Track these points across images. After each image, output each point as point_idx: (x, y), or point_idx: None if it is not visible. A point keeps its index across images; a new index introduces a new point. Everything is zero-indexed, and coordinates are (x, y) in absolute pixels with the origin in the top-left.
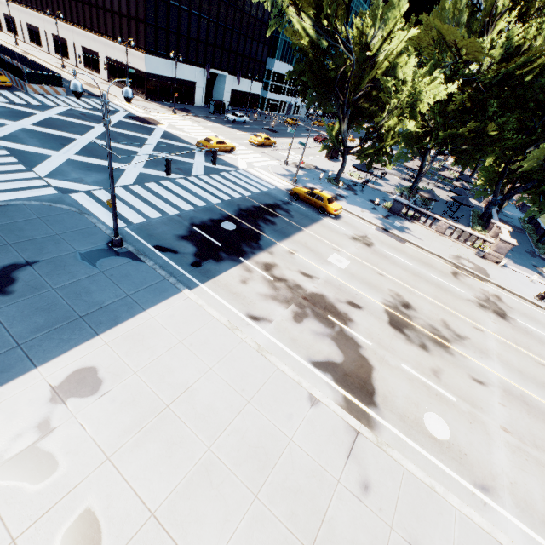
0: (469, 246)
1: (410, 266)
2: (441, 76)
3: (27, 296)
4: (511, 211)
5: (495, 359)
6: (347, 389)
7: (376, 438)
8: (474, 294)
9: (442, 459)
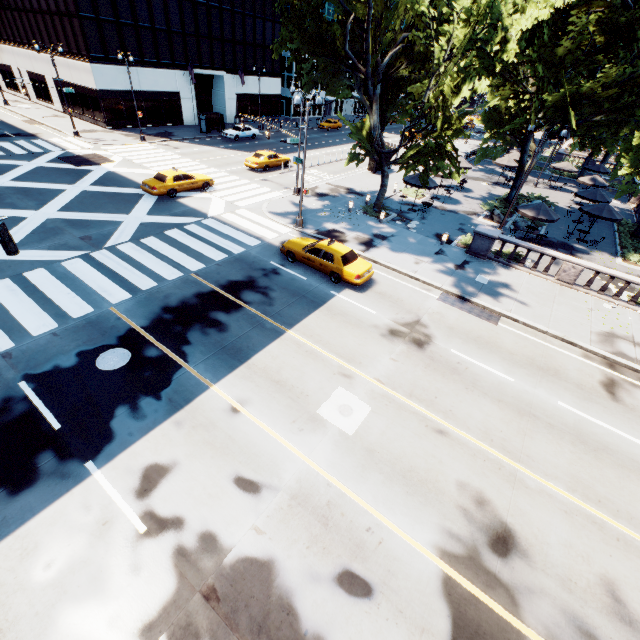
0: (627, 303)
1: (509, 385)
2: None
3: None
4: None
5: None
6: None
7: None
8: None
9: None
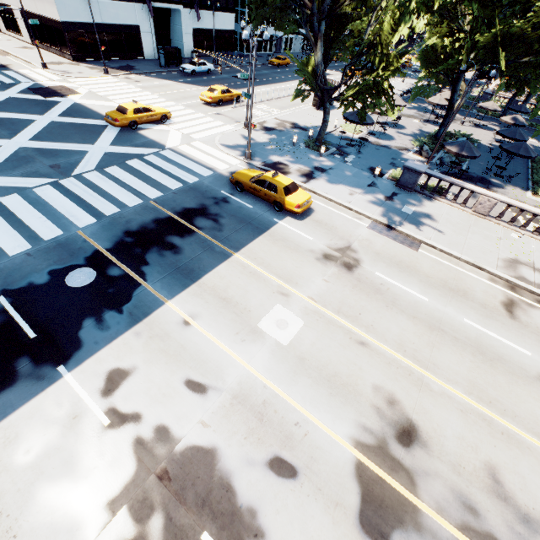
0: (532, 233)
1: (423, 304)
2: None
3: None
4: None
5: None
6: None
7: None
8: None
9: None
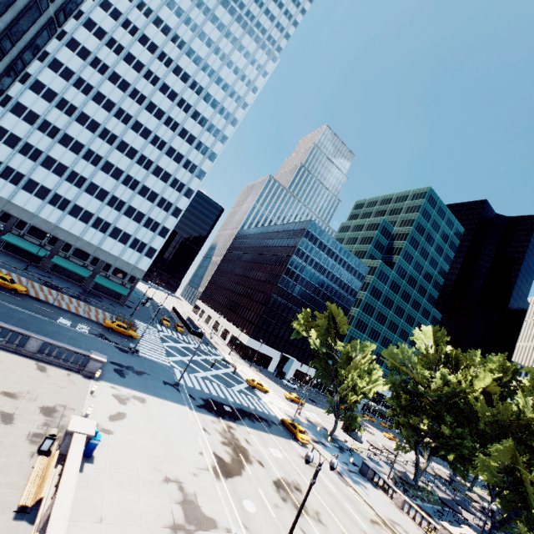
0: (424, 530)
1: (332, 489)
2: (381, 379)
3: (143, 379)
4: None
5: None
6: (219, 466)
7: (214, 476)
8: None
9: (237, 507)
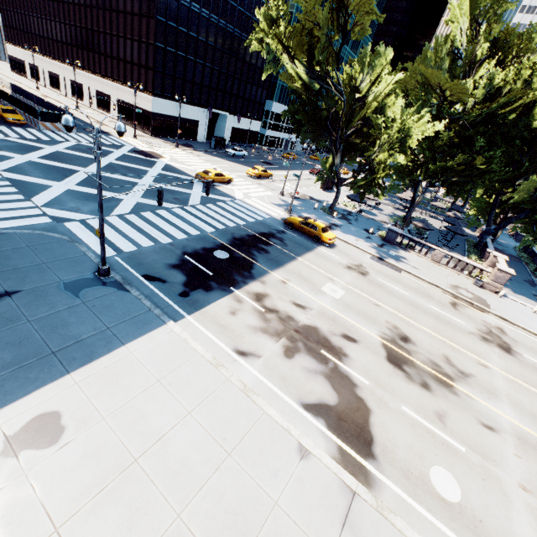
0: (466, 275)
1: (406, 296)
2: (428, 114)
3: None
4: (505, 240)
5: (504, 400)
6: (341, 437)
7: (376, 501)
8: (476, 326)
9: (454, 528)
